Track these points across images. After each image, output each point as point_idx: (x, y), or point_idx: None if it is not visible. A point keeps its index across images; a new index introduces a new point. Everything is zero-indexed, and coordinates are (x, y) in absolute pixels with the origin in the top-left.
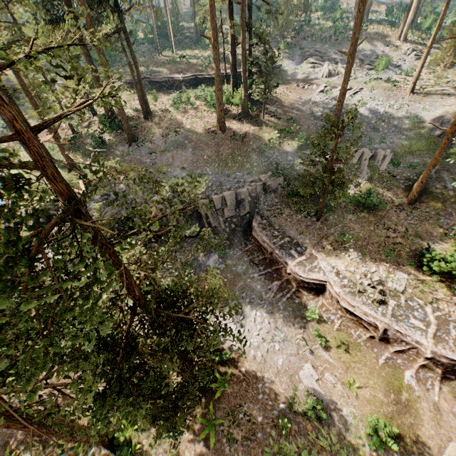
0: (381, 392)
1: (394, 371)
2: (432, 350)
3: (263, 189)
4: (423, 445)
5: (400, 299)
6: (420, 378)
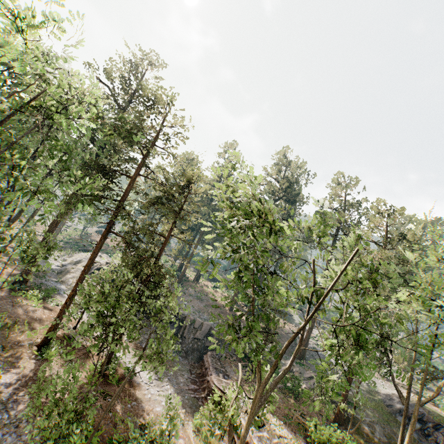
0: None
1: None
2: None
3: None
4: None
5: (273, 438)
6: None
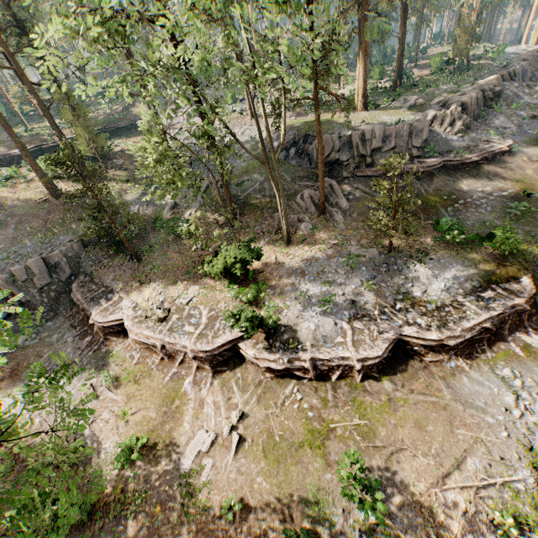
0: (154, 409)
1: (176, 384)
2: (191, 348)
3: (85, 245)
4: (174, 444)
5: (184, 312)
6: (197, 381)
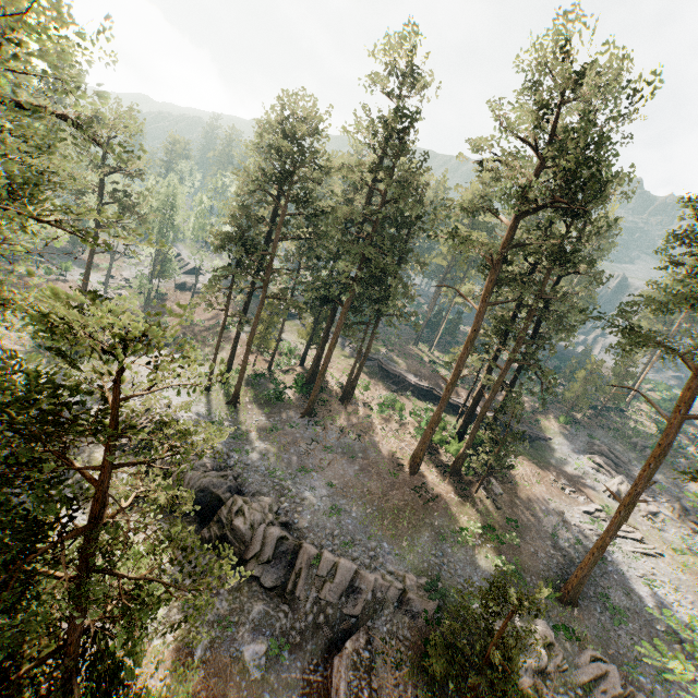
0: None
1: None
2: None
3: (399, 596)
4: None
5: None
6: None
